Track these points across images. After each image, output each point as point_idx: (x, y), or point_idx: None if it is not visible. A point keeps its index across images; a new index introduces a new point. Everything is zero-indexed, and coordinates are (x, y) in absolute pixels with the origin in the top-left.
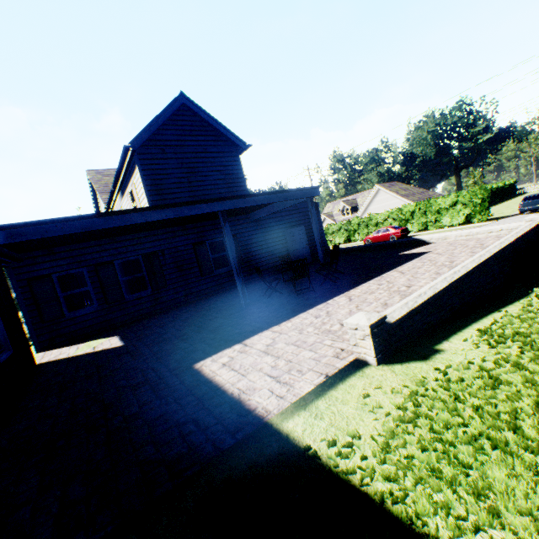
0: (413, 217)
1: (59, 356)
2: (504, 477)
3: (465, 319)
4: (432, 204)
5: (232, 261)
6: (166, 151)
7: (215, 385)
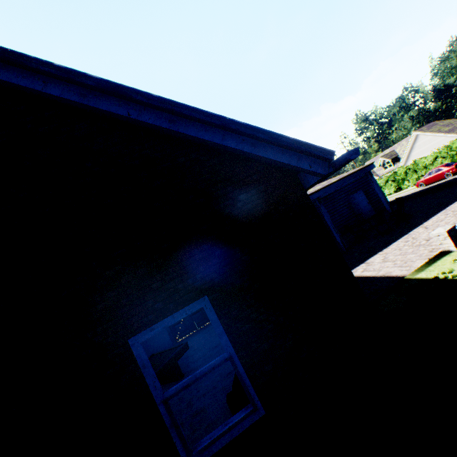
0: None
1: None
2: None
3: None
4: None
5: (329, 225)
6: None
7: (365, 277)
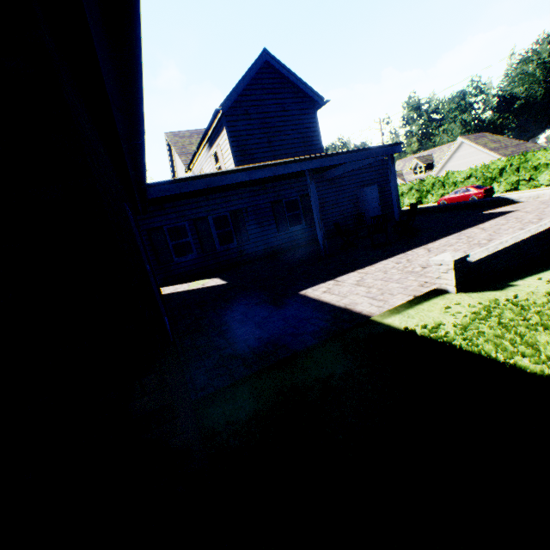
0: (502, 175)
1: (177, 290)
2: (548, 339)
3: (543, 267)
4: (528, 159)
5: (315, 216)
6: (249, 112)
7: (322, 302)
